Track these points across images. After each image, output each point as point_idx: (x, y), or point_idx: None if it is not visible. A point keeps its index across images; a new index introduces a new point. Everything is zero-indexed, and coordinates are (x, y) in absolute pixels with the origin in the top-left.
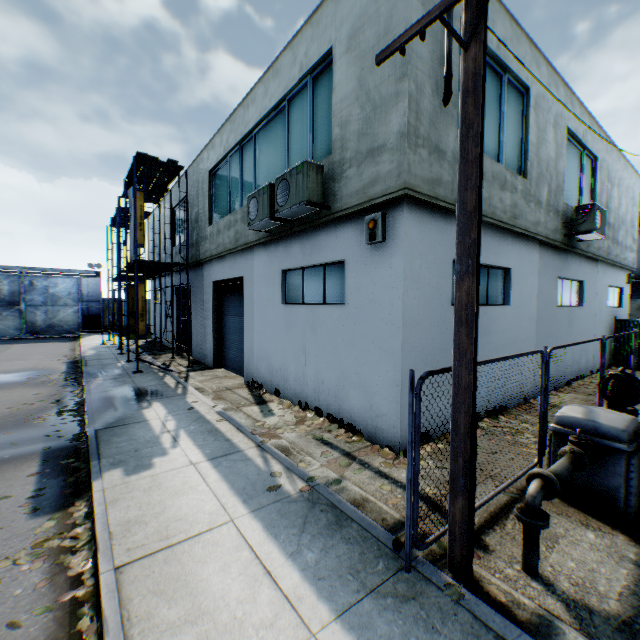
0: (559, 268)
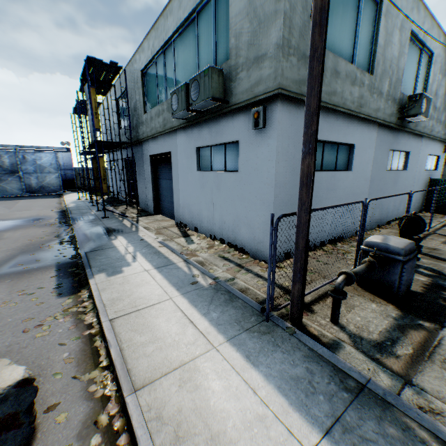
0: (391, 143)
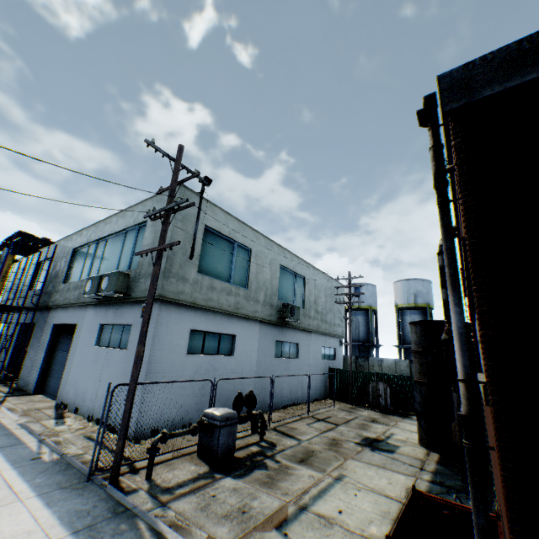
0: (277, 335)
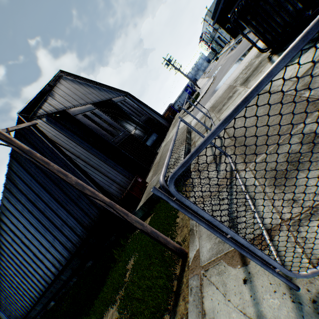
0: None
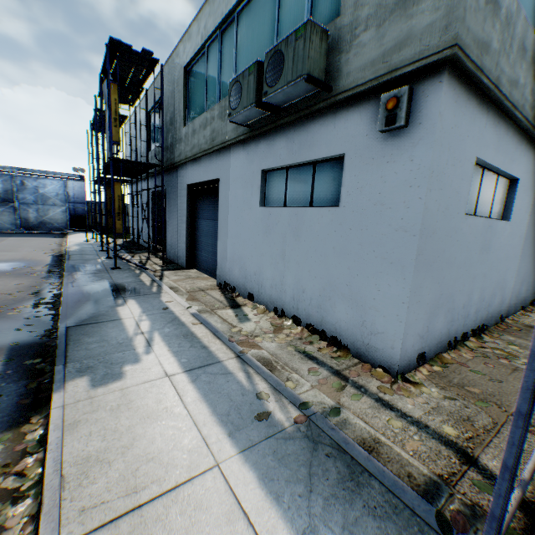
0: None
